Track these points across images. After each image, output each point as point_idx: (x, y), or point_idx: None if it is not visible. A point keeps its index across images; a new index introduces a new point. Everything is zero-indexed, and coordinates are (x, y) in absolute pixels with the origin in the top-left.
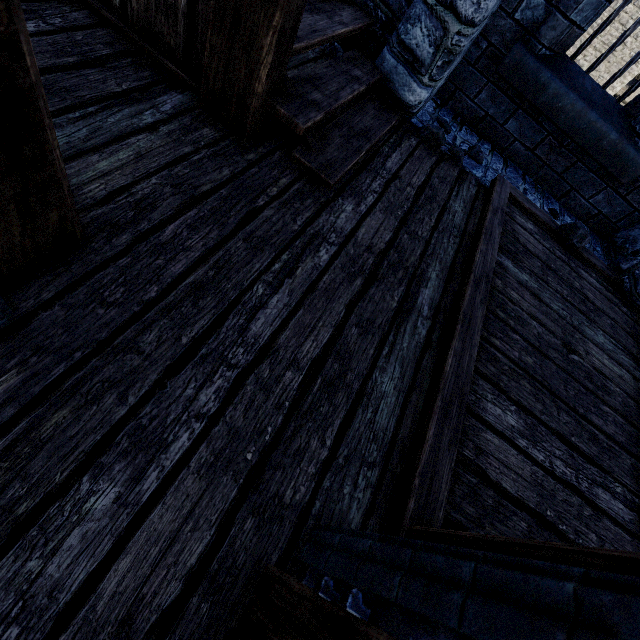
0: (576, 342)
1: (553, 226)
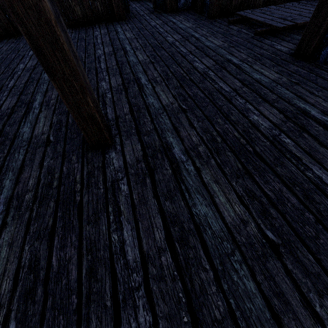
0: None
1: None
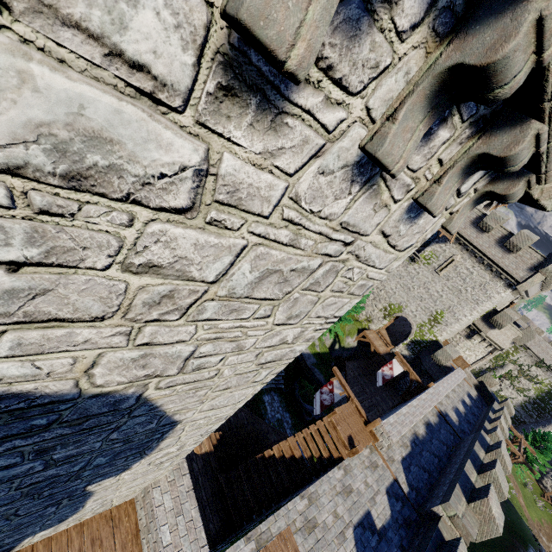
0: None
1: None
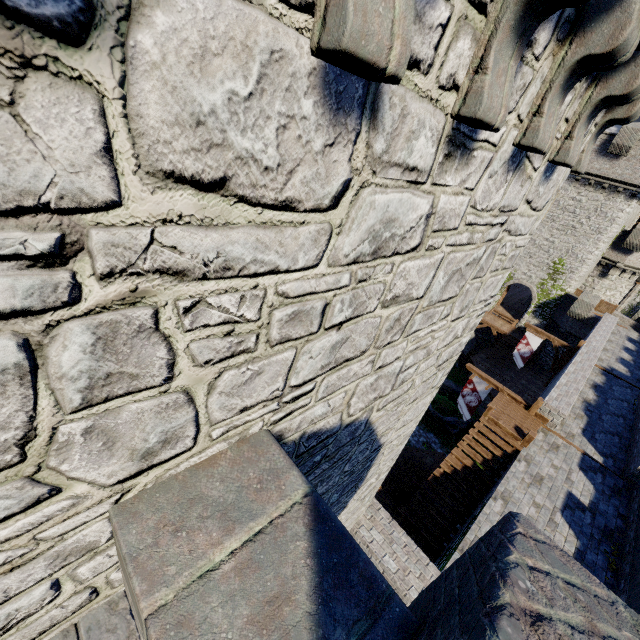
0: None
1: None
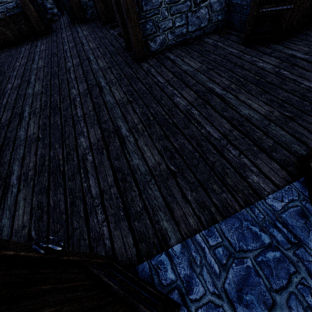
0: None
1: None
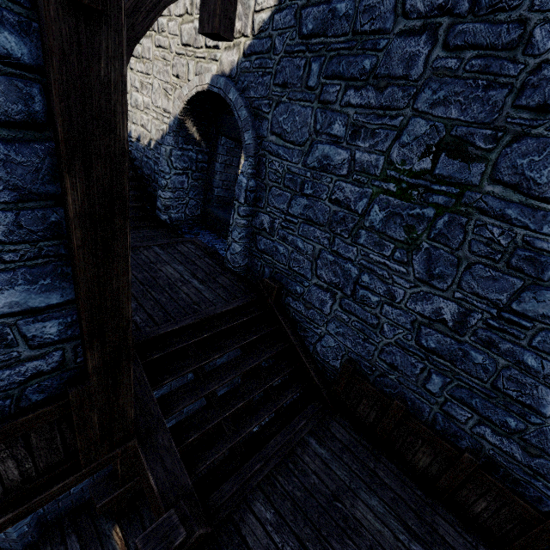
0: (160, 264)
1: (207, 248)
